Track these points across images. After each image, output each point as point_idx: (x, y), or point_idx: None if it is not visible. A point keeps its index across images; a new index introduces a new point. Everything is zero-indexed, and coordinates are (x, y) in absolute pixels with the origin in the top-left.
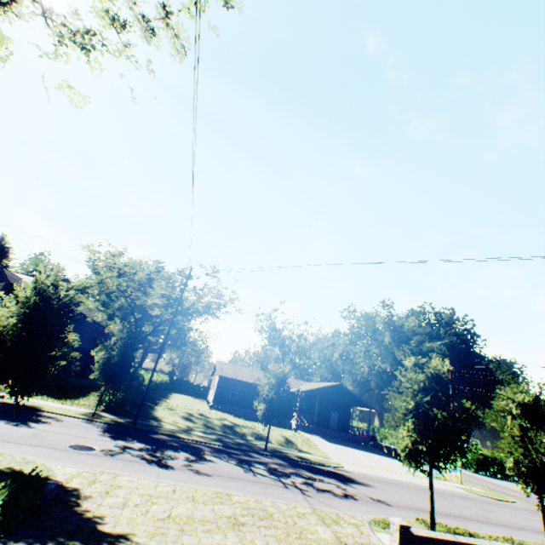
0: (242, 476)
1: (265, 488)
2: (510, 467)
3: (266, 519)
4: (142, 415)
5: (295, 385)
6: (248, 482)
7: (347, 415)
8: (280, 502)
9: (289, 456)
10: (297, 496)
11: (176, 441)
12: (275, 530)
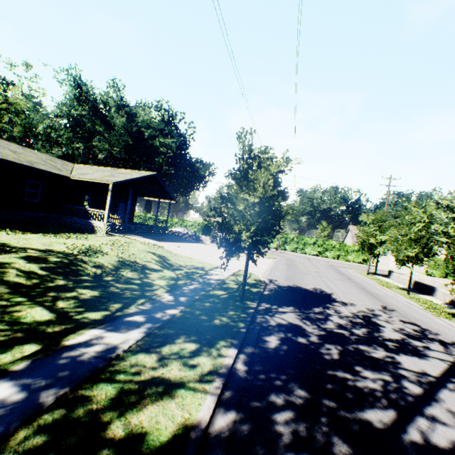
0: None
1: None
2: (403, 255)
3: None
4: None
5: (69, 168)
6: None
7: (134, 206)
8: None
9: (249, 290)
10: None
11: None
12: None
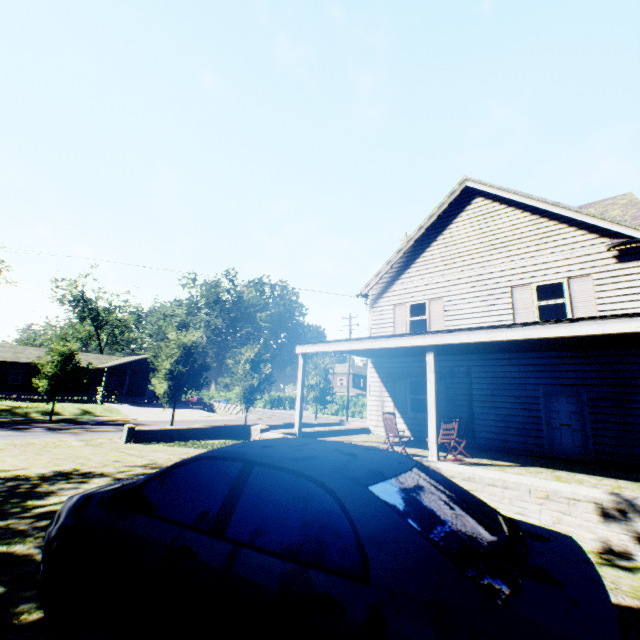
0: (13, 434)
1: (37, 436)
2: (238, 393)
3: (28, 445)
4: None
5: (107, 361)
6: (19, 436)
7: None
8: (48, 439)
9: (79, 420)
10: (69, 435)
11: None
12: (34, 447)
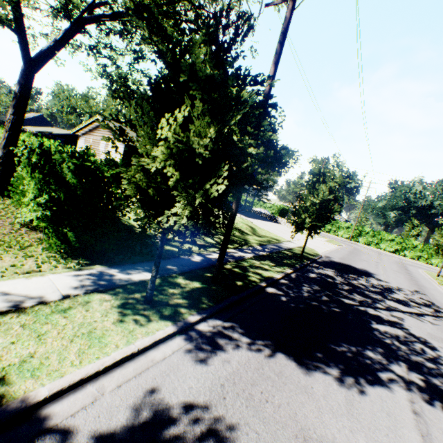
0: None
1: None
2: None
3: None
4: (133, 238)
5: None
6: None
7: None
8: None
9: (307, 256)
10: None
11: (303, 296)
12: None
